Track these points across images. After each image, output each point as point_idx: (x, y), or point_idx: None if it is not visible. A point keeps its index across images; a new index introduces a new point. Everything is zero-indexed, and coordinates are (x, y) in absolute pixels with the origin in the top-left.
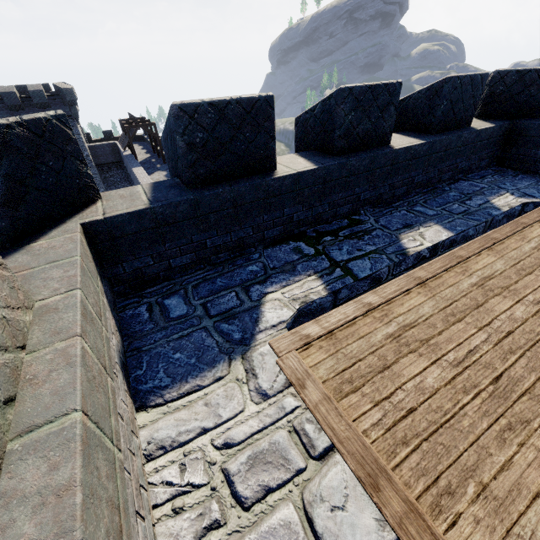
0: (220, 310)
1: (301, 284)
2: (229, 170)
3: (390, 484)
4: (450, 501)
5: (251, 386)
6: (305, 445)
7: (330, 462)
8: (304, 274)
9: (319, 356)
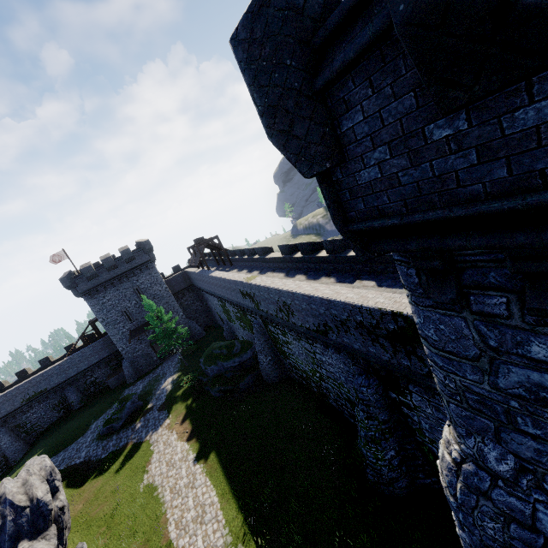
0: None
1: None
2: None
3: None
4: None
5: None
6: None
7: None
8: None
9: None
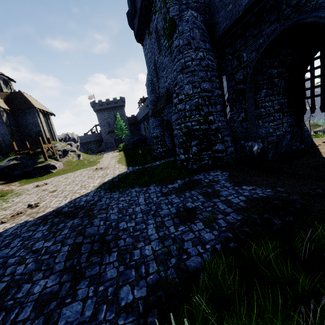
0: None
1: None
2: None
3: None
4: None
5: None
6: None
7: None
8: None
9: None
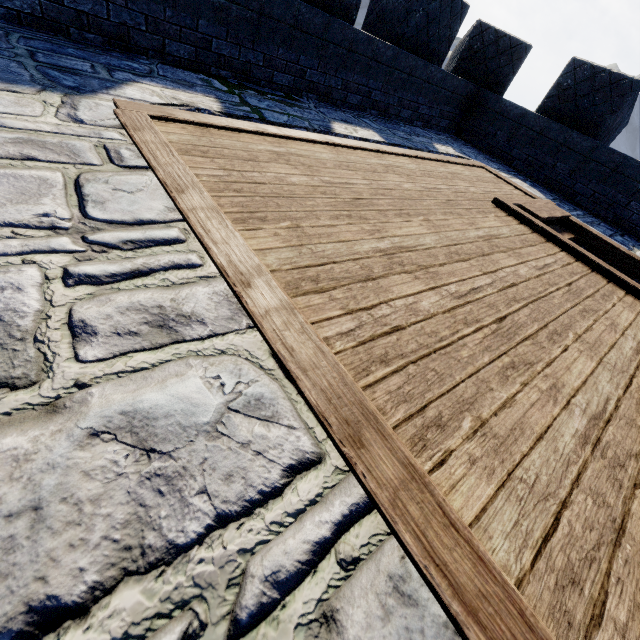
0: (56, 63)
1: (192, 96)
2: None
3: (198, 194)
4: (259, 223)
5: (63, 111)
6: (111, 157)
7: (136, 172)
8: (201, 93)
9: (177, 131)
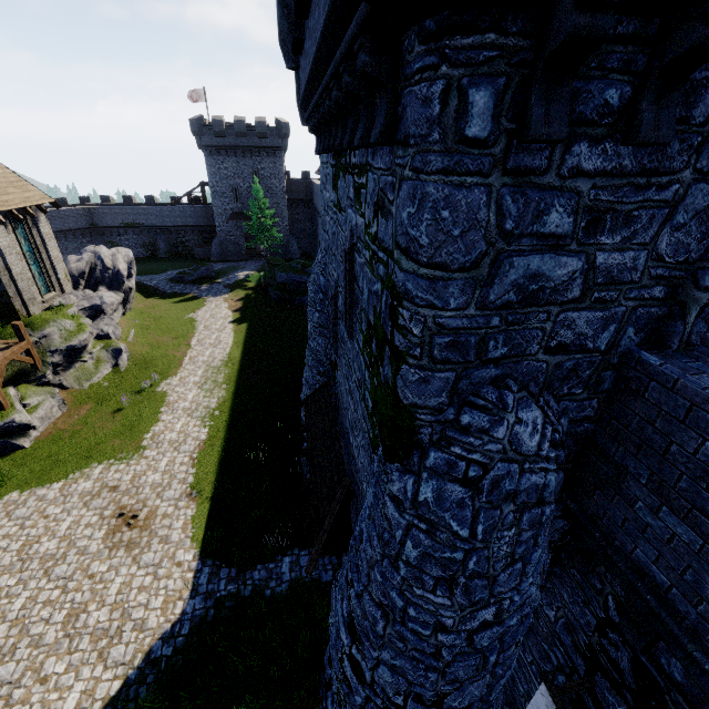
0: None
1: None
2: None
3: None
4: None
5: None
6: None
7: None
8: None
9: None
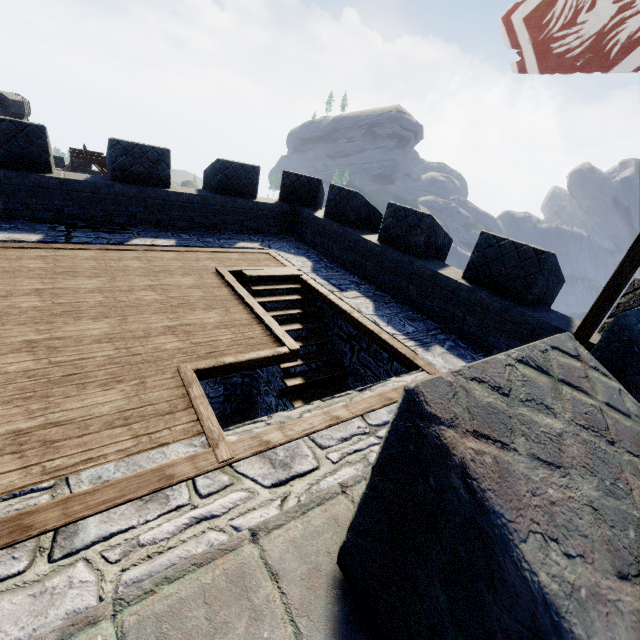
0: None
1: (26, 236)
2: (5, 161)
3: None
4: None
5: None
6: None
7: None
8: (36, 234)
9: None
